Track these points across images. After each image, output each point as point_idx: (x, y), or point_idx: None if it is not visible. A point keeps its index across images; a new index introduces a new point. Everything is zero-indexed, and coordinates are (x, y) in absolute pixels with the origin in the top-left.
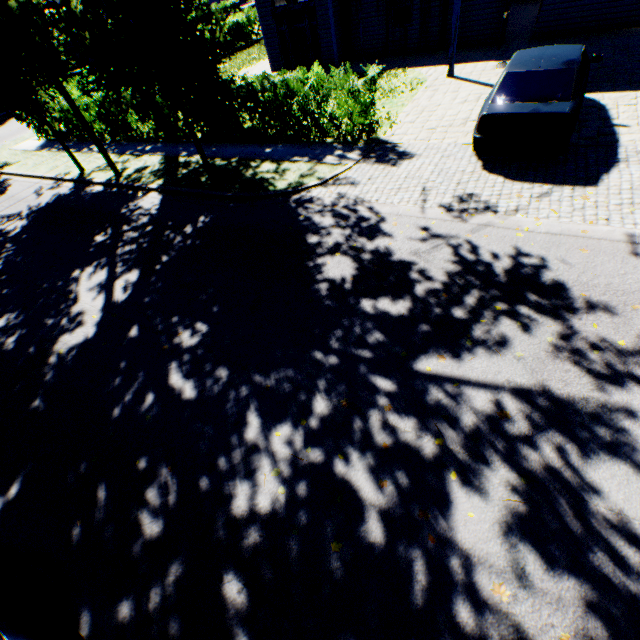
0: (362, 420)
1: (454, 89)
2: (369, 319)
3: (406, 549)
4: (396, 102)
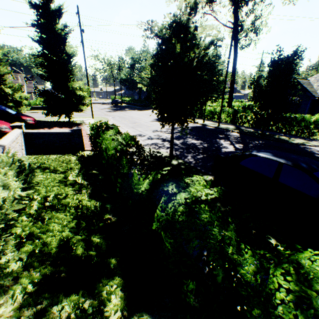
0: None
1: None
2: None
3: None
4: None
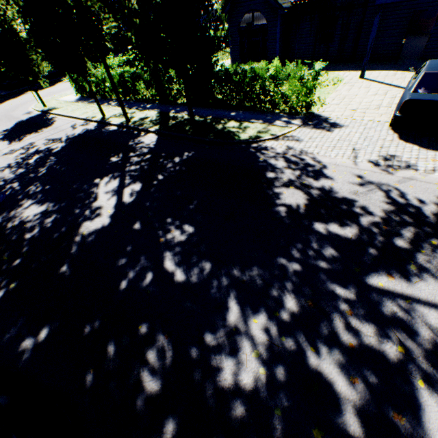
0: (327, 320)
1: (366, 86)
2: (323, 238)
3: None
4: (323, 91)
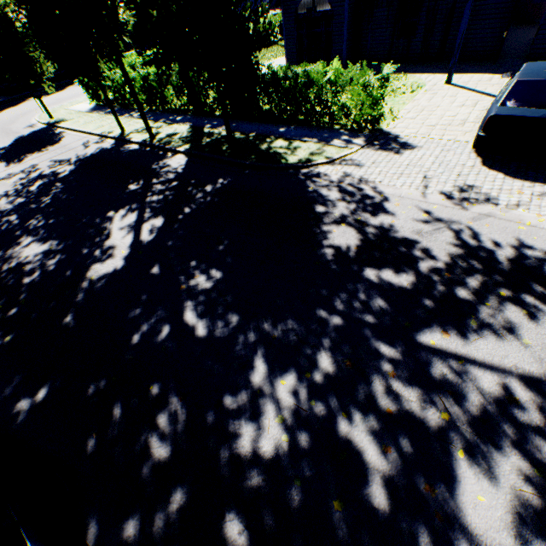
0: (365, 382)
1: (452, 94)
2: (373, 287)
3: (411, 522)
4: (397, 100)
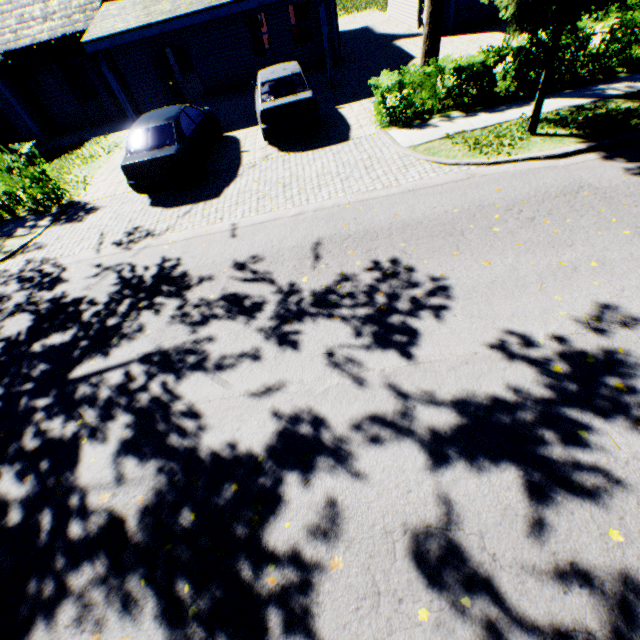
0: (18, 440)
1: None
2: (38, 357)
3: (40, 514)
4: (95, 166)
